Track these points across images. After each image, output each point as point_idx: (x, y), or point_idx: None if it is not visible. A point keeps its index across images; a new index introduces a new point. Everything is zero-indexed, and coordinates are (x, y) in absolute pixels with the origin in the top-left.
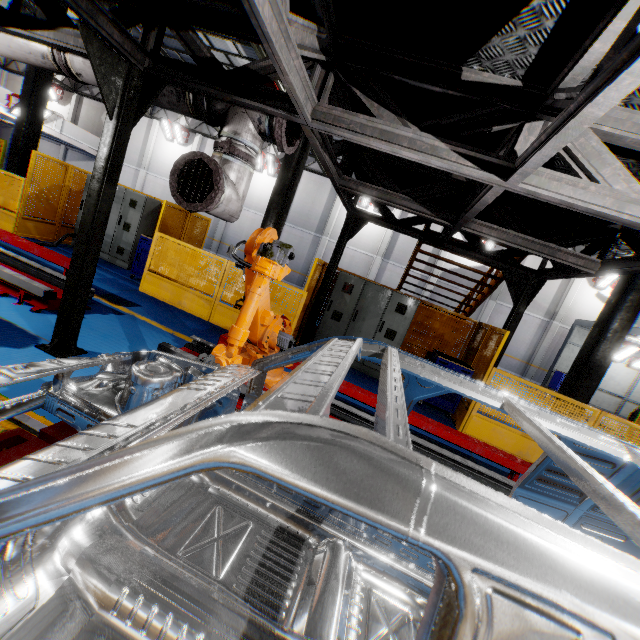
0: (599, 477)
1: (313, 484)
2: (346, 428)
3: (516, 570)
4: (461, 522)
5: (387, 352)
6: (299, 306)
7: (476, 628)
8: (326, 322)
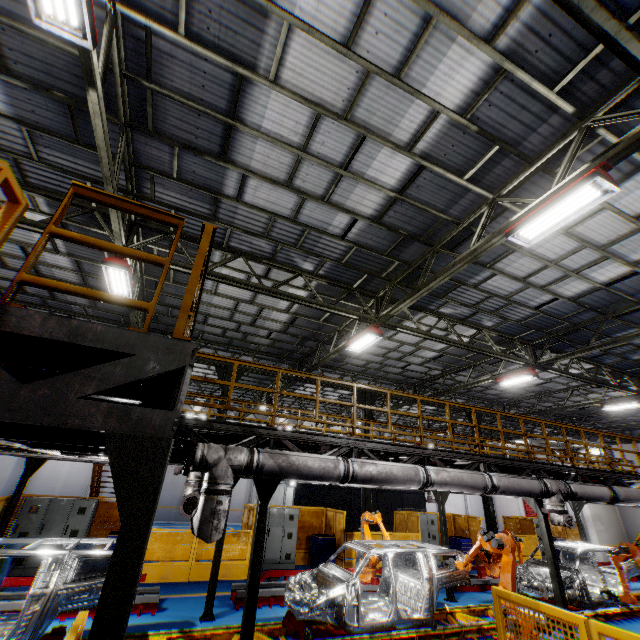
0: (32, 545)
1: None
2: None
3: None
4: None
5: None
6: None
7: None
8: None
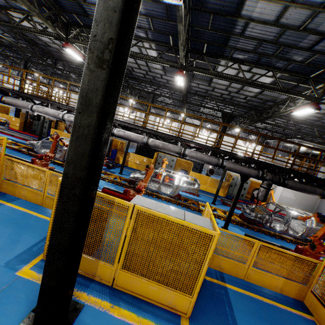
0: None
1: None
2: None
3: None
4: None
5: None
6: (19, 122)
7: None
8: (33, 127)
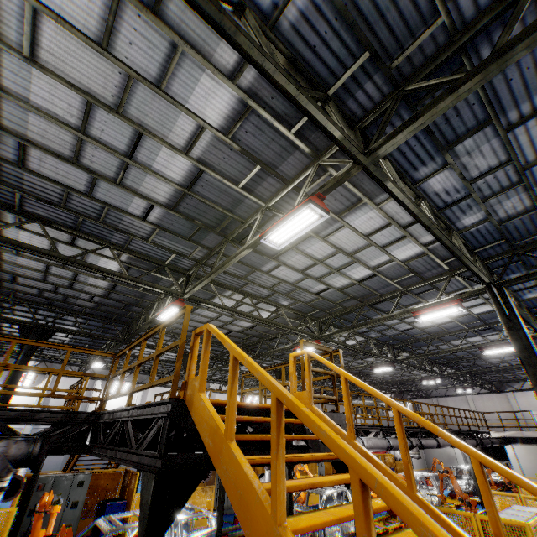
0: None
1: (117, 530)
2: (117, 525)
3: (132, 526)
4: (128, 525)
5: (110, 515)
6: (12, 520)
7: (130, 532)
8: (23, 521)
